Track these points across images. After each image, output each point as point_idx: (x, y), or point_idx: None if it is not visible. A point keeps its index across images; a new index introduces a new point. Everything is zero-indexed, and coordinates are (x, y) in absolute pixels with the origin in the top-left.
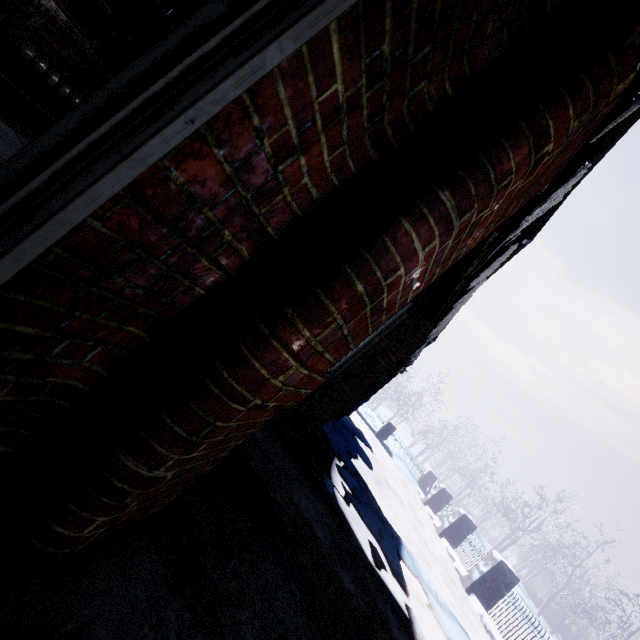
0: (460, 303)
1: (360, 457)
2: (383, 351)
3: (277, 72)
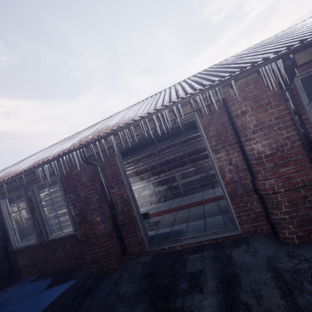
0: None
1: None
2: None
3: (219, 164)
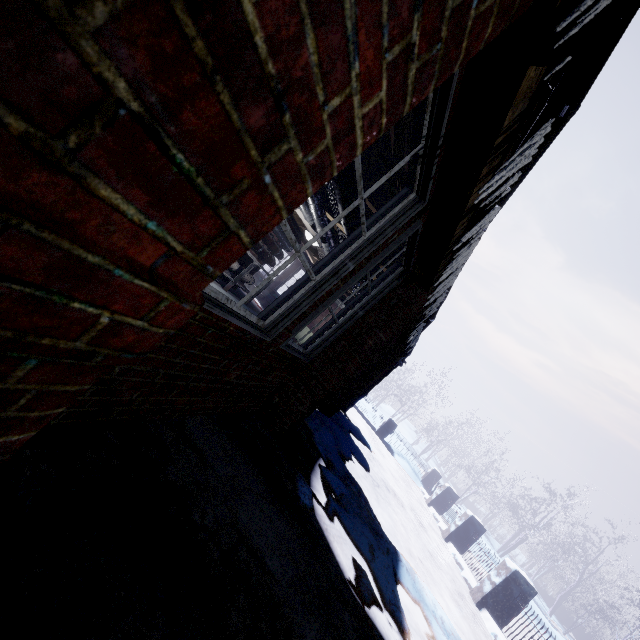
0: (463, 249)
1: (354, 457)
2: (370, 328)
3: None
